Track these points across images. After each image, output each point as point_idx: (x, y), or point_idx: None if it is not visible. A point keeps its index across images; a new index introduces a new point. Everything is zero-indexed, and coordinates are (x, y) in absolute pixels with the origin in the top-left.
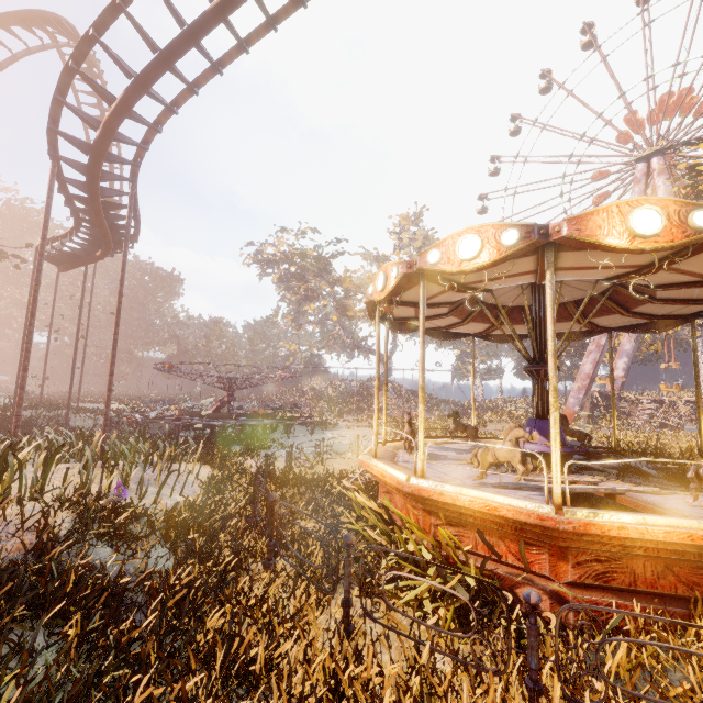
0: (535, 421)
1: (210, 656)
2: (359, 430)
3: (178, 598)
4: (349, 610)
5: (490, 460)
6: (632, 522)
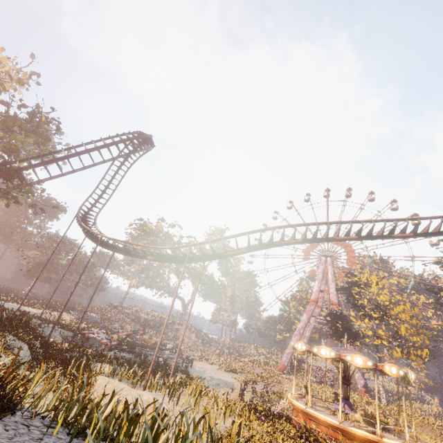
0: (345, 400)
1: None
2: (204, 364)
3: None
4: None
5: (353, 419)
6: (393, 442)
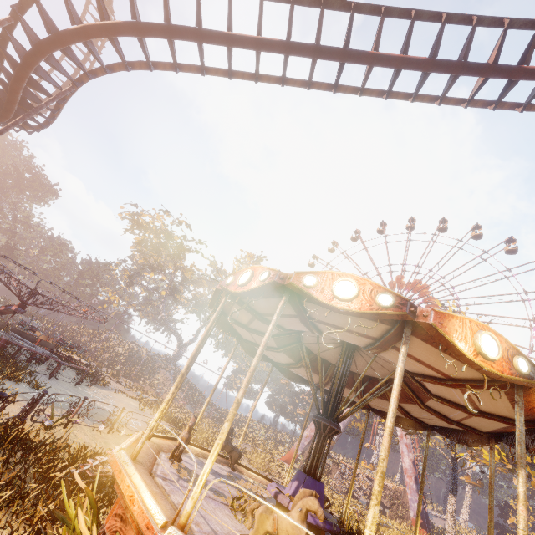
0: (306, 476)
1: None
2: (126, 398)
3: None
4: None
5: (268, 528)
6: None
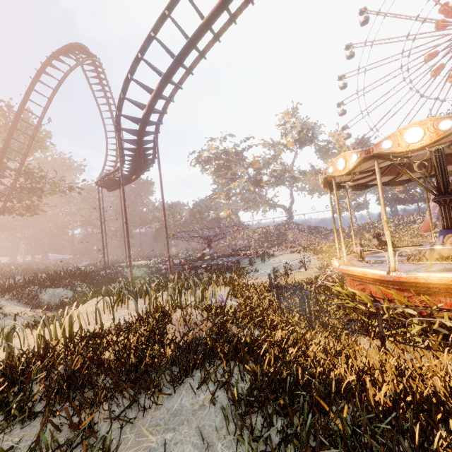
0: (446, 231)
1: (332, 363)
2: (290, 255)
3: (288, 343)
4: (385, 341)
5: (436, 257)
6: None
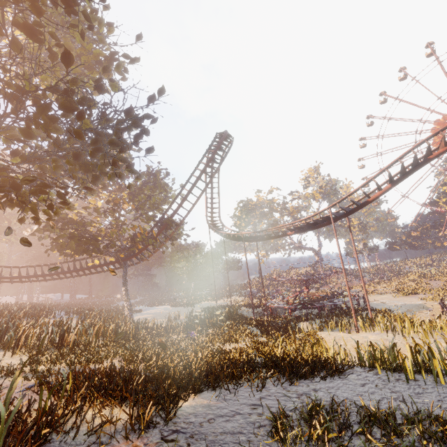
0: None
1: None
2: (376, 296)
3: None
4: None
5: None
6: None
